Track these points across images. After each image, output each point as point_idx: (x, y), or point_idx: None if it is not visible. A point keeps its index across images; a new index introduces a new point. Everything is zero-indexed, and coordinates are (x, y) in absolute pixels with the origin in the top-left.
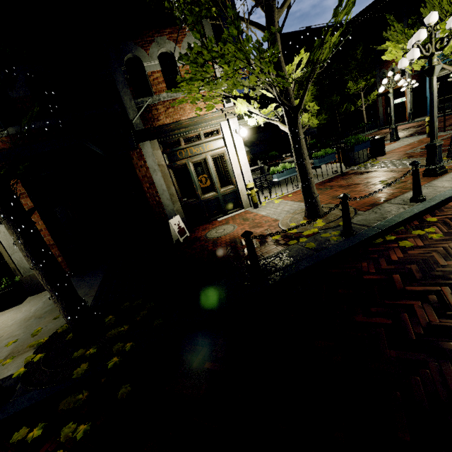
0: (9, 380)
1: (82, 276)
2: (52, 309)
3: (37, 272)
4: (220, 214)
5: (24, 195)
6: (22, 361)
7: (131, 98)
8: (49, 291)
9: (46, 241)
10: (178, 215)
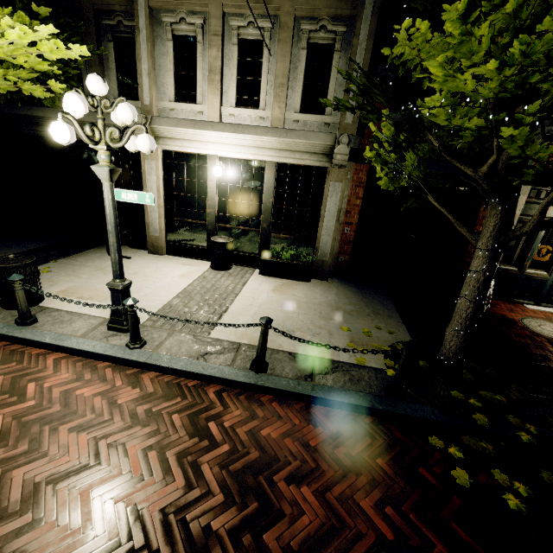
0: (381, 373)
1: (359, 285)
2: (358, 312)
3: (471, 305)
4: (531, 300)
5: (361, 185)
6: (378, 359)
7: (547, 123)
8: (462, 325)
9: (348, 236)
10: (494, 279)
